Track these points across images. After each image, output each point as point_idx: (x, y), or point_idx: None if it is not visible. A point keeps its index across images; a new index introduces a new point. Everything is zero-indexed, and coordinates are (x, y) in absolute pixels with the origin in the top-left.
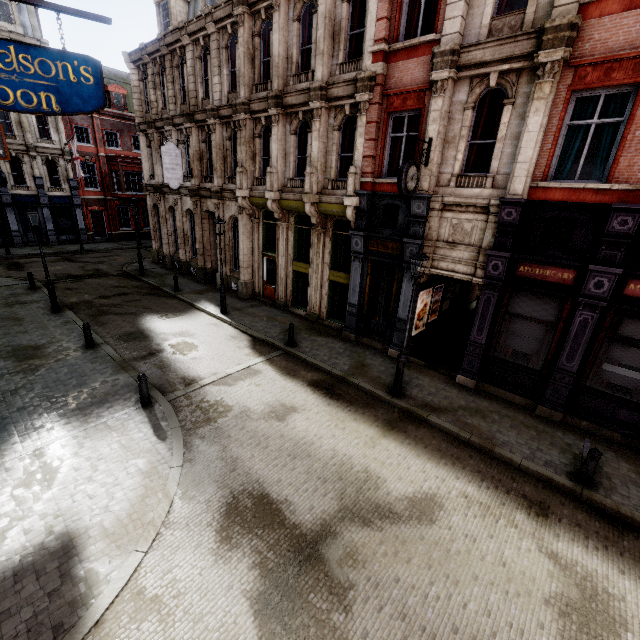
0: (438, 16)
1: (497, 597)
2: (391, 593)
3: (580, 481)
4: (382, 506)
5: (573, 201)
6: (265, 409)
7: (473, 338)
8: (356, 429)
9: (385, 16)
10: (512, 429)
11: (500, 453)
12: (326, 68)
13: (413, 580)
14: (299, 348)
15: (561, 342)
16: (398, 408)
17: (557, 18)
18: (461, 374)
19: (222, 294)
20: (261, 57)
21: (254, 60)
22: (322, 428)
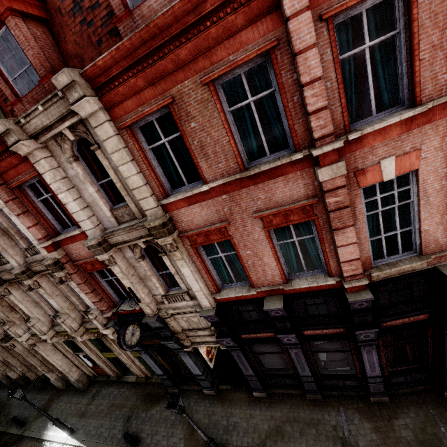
0: (72, 217)
1: None
2: None
3: None
4: None
5: (243, 299)
6: None
7: (246, 374)
8: None
9: (31, 225)
10: (302, 438)
11: None
12: (16, 256)
13: None
14: (142, 444)
15: (293, 361)
16: None
17: (150, 223)
18: (254, 392)
19: (59, 426)
20: None
21: None
22: None
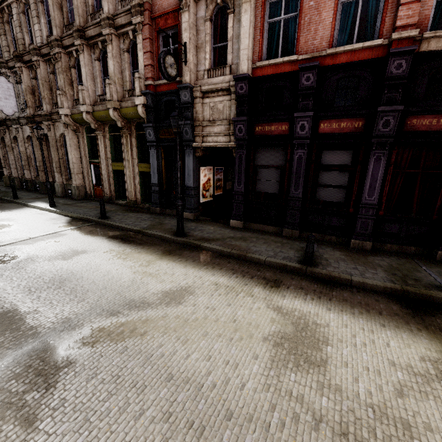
0: None
1: (221, 344)
2: (112, 362)
3: (306, 263)
4: (136, 300)
5: (279, 73)
6: (54, 254)
7: (236, 189)
8: (136, 257)
9: None
10: (264, 244)
11: (251, 256)
12: (111, 4)
13: (141, 347)
14: (110, 219)
15: (290, 178)
16: (180, 243)
17: None
18: (233, 219)
19: (48, 190)
20: (68, 6)
21: (62, 8)
22: (104, 260)
